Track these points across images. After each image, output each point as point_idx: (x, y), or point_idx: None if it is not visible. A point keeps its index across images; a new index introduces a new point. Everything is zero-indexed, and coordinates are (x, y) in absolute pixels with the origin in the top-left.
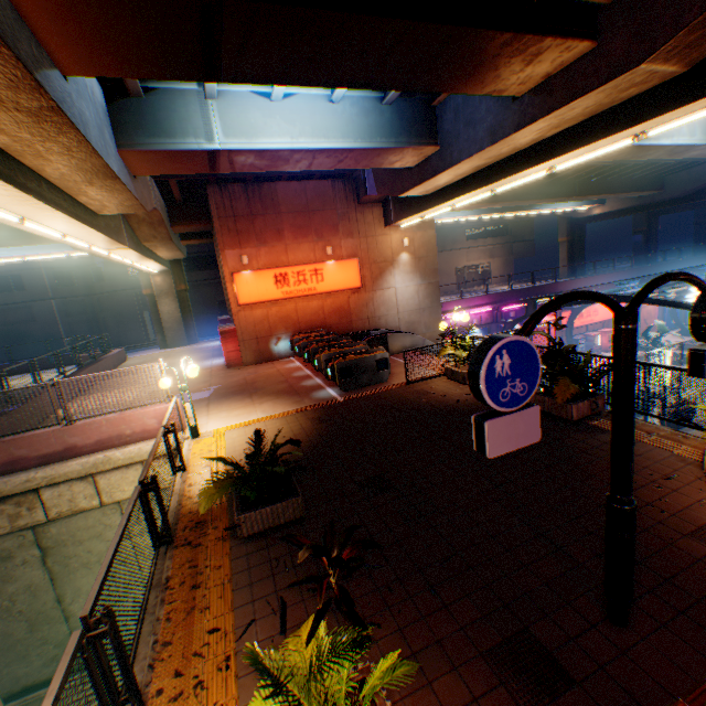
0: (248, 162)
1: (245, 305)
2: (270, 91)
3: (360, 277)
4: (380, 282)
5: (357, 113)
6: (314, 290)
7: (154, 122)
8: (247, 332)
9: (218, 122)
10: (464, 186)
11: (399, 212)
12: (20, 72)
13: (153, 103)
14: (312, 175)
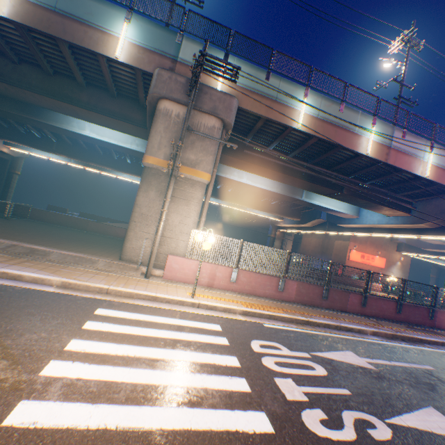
0: None
1: (350, 260)
2: None
3: (383, 264)
4: (388, 268)
5: None
6: (369, 263)
7: None
8: (346, 269)
9: None
10: None
11: (408, 249)
12: None
13: None
14: None
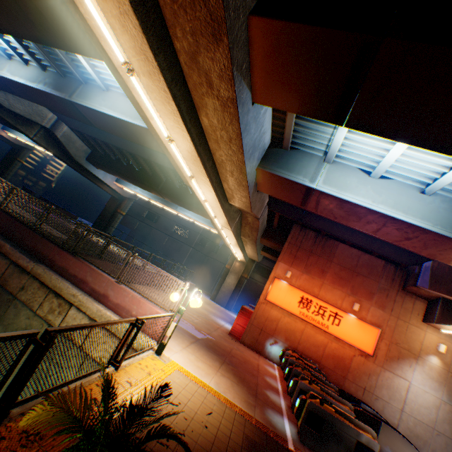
0: (329, 207)
1: (269, 300)
2: (372, 170)
3: (374, 345)
4: (393, 364)
5: (445, 207)
6: (326, 326)
7: (285, 162)
8: (258, 319)
9: (323, 175)
10: None
11: (447, 315)
12: (227, 62)
13: (291, 154)
14: (369, 252)
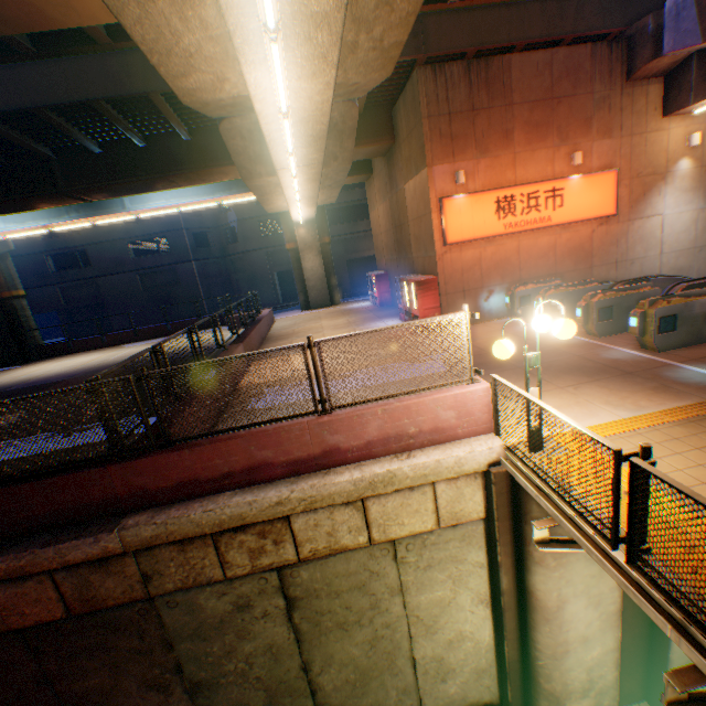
0: None
1: (453, 244)
2: None
3: (614, 199)
4: (639, 208)
5: None
6: (547, 221)
7: None
8: (450, 283)
9: None
10: None
11: None
12: None
13: None
14: (549, 47)
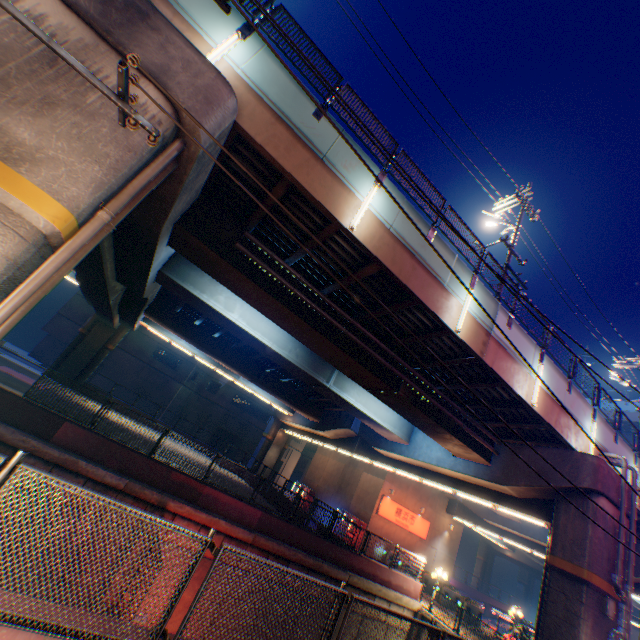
0: None
1: (379, 513)
2: None
3: (426, 531)
4: (431, 540)
5: None
6: (407, 526)
7: None
8: (370, 529)
9: None
10: (518, 538)
11: (463, 513)
12: None
13: None
14: None
